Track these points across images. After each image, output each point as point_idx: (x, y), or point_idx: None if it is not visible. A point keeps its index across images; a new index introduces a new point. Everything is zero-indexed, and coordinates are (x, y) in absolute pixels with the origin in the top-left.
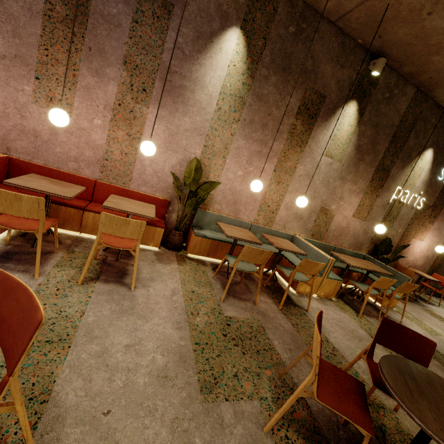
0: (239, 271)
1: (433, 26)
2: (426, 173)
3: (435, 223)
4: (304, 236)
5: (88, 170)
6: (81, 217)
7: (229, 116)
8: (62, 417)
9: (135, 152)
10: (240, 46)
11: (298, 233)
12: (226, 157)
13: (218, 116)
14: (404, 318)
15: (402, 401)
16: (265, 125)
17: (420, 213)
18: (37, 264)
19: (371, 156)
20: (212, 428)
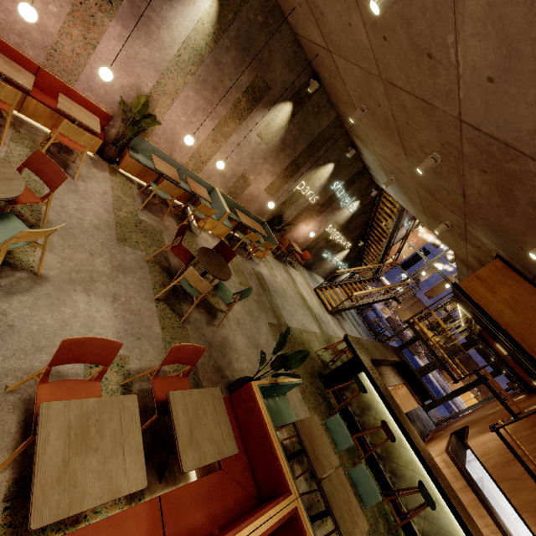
0: (160, 198)
1: (338, 86)
2: (325, 179)
3: (319, 217)
4: (223, 191)
5: (32, 51)
6: (23, 100)
7: (187, 67)
8: (50, 222)
9: (87, 57)
10: (213, 9)
11: (219, 187)
12: (175, 100)
13: (176, 62)
14: (263, 264)
15: (198, 254)
16: (216, 89)
17: (312, 206)
18: (4, 136)
19: (291, 151)
20: (120, 251)
